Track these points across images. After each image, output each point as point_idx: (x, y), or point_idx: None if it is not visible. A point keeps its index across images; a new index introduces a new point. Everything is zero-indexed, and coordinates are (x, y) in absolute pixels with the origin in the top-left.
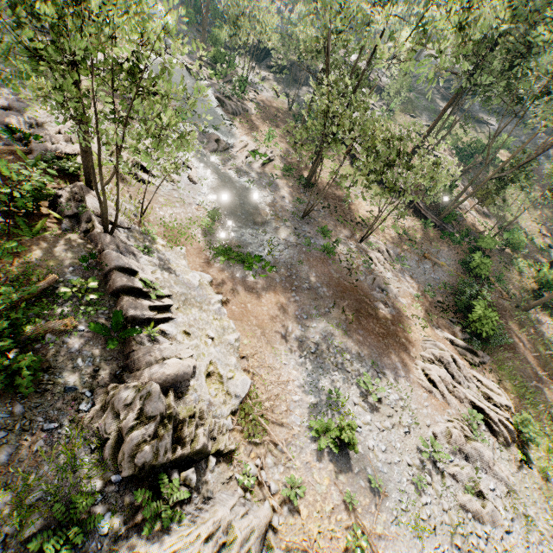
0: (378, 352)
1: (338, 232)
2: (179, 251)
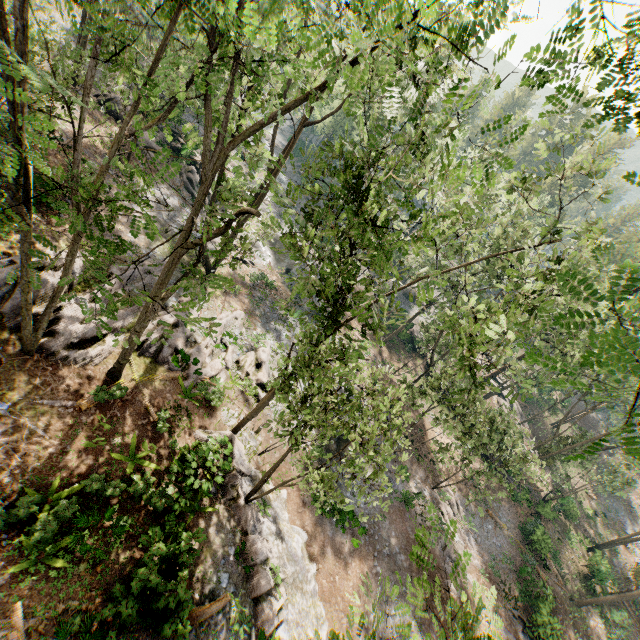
0: None
1: (414, 471)
2: (282, 496)
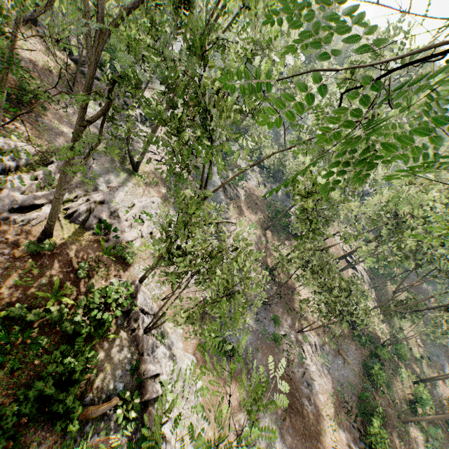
0: None
1: (284, 319)
2: (178, 331)
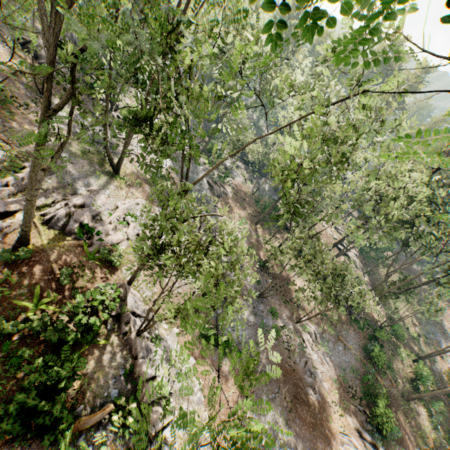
0: (309, 445)
1: (281, 311)
2: (174, 332)
